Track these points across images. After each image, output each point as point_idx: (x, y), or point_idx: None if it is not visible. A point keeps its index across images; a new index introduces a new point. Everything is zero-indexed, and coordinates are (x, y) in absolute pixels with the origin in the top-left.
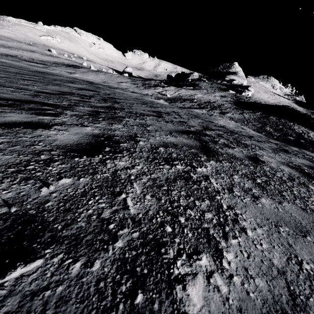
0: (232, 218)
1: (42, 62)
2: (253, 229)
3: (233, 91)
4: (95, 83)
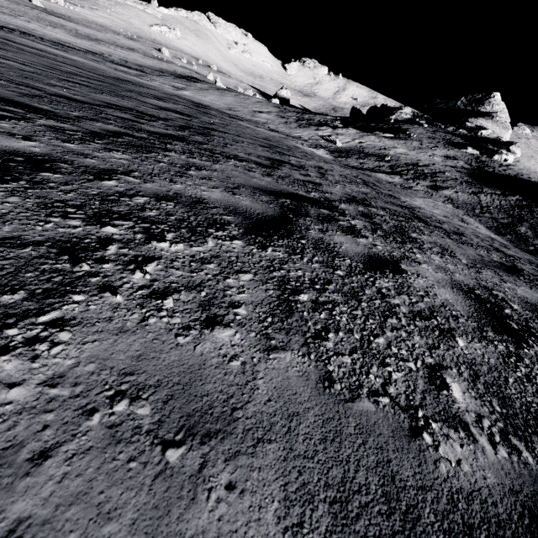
0: (2, 344)
1: (139, 67)
2: (5, 383)
3: (475, 149)
4: (212, 108)
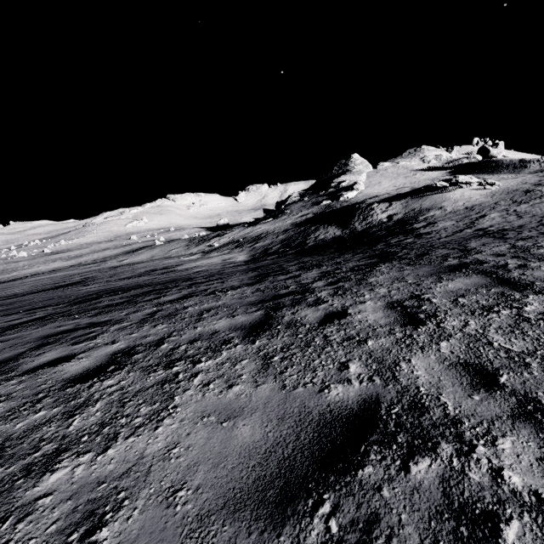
0: None
1: (103, 259)
2: None
3: (328, 200)
4: (134, 263)
